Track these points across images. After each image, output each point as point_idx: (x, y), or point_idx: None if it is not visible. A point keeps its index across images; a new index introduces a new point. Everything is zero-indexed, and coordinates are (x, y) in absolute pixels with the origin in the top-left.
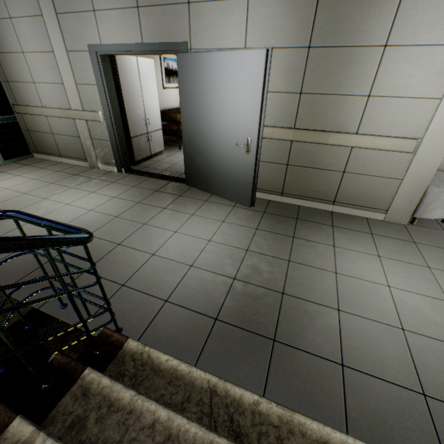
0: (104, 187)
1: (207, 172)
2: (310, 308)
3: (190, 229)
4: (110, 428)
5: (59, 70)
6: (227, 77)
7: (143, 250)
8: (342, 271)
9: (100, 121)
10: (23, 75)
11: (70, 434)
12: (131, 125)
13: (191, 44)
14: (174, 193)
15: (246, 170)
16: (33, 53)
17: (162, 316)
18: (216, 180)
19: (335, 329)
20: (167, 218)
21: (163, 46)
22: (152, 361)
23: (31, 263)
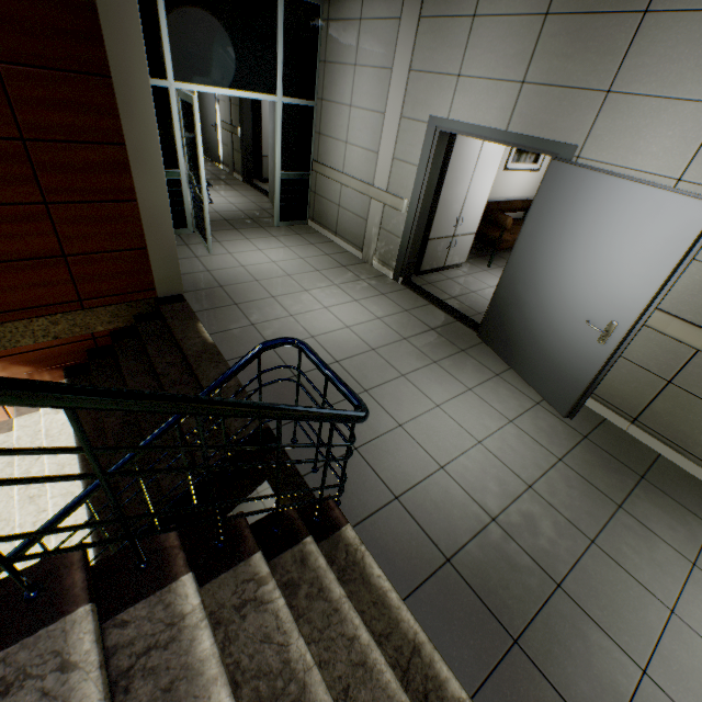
0: (370, 298)
1: (517, 334)
2: (593, 635)
3: (458, 410)
4: (316, 611)
5: (380, 136)
6: (622, 220)
7: (391, 412)
8: (686, 616)
9: (400, 211)
10: (338, 130)
11: (284, 591)
12: (436, 222)
13: (582, 149)
14: (455, 343)
15: (585, 363)
16: (361, 110)
17: (386, 515)
18: (526, 352)
19: (622, 694)
20: (433, 380)
21: (535, 142)
22: (364, 566)
23: (277, 371)
